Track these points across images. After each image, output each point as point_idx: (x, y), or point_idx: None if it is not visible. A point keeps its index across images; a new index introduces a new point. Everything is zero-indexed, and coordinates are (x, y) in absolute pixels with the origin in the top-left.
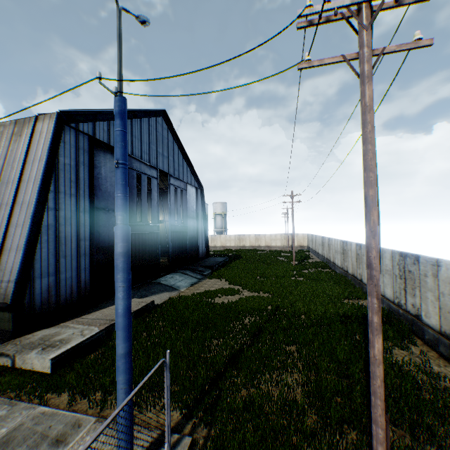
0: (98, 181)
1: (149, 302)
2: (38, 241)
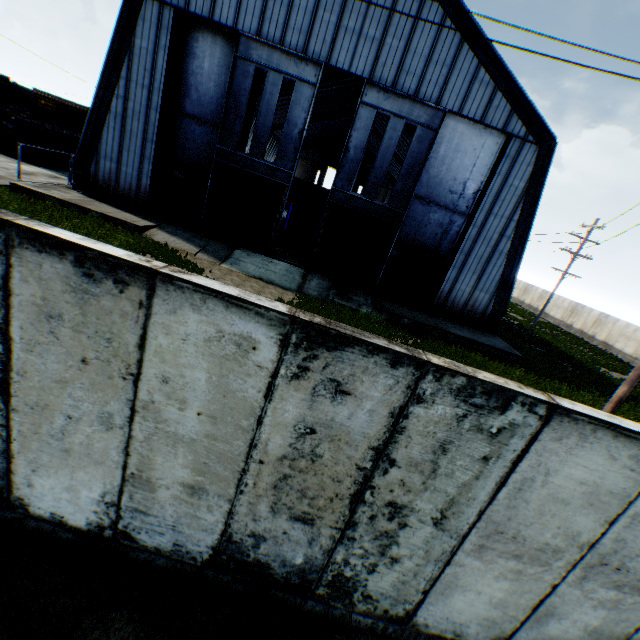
0: (196, 80)
1: (130, 222)
2: (104, 124)
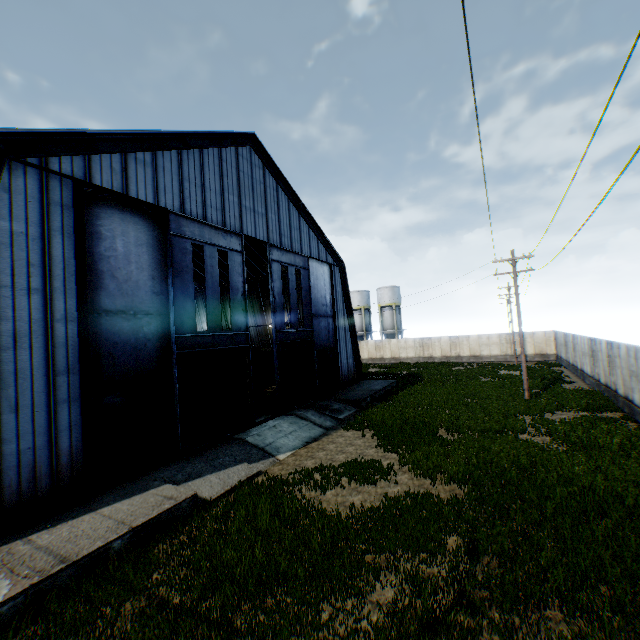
0: (108, 263)
1: (181, 500)
2: None
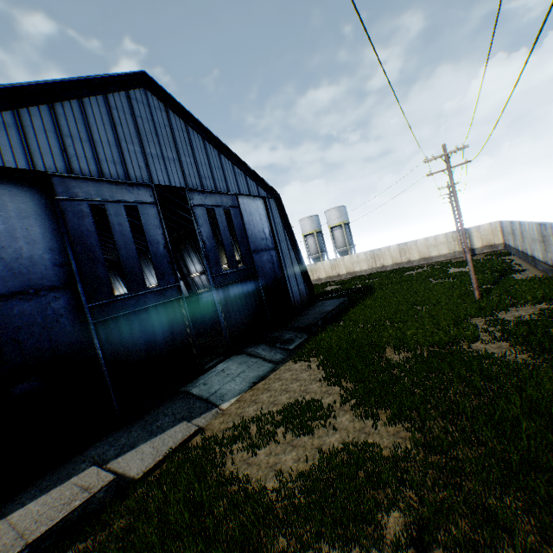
0: None
1: (95, 491)
2: None
